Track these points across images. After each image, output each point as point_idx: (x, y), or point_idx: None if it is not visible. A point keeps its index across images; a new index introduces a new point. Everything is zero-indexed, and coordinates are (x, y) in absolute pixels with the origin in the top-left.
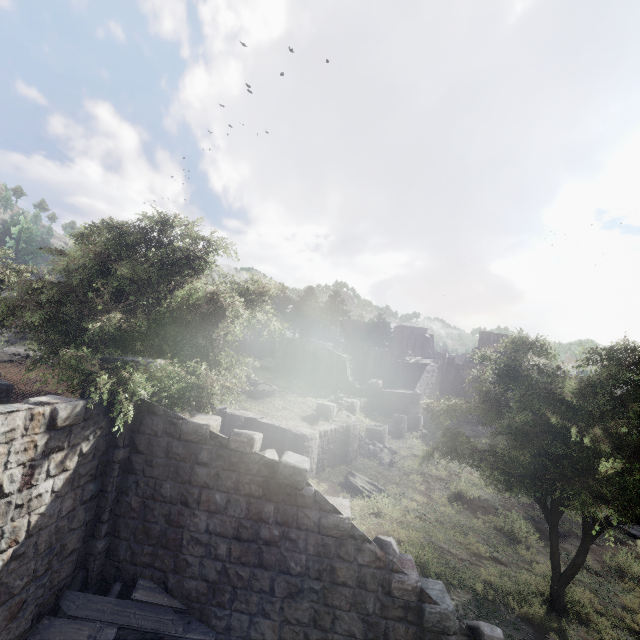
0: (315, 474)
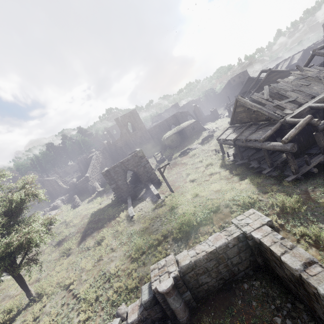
0: None
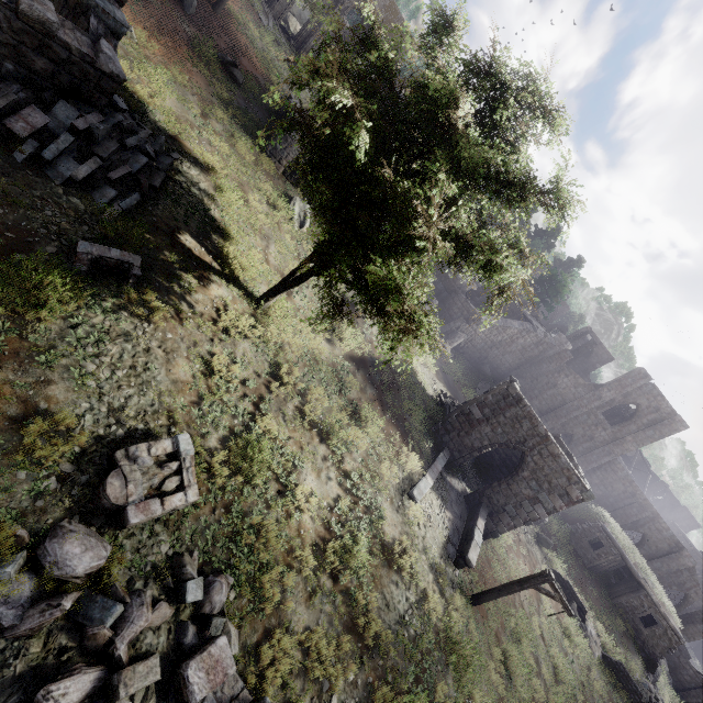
0: (285, 177)
